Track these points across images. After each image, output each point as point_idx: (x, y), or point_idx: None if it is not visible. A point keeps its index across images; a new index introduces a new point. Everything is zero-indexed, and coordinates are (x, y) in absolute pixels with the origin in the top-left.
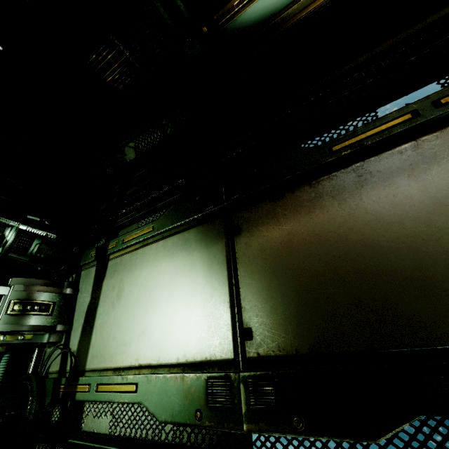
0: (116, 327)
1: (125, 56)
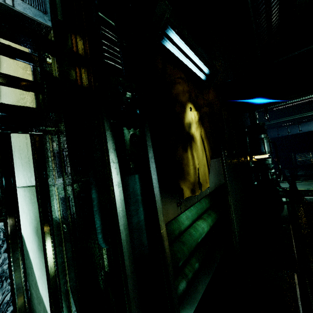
0: (311, 187)
1: (309, 157)
